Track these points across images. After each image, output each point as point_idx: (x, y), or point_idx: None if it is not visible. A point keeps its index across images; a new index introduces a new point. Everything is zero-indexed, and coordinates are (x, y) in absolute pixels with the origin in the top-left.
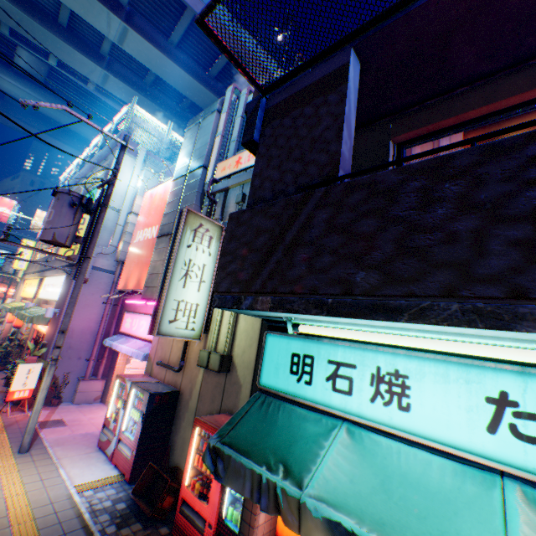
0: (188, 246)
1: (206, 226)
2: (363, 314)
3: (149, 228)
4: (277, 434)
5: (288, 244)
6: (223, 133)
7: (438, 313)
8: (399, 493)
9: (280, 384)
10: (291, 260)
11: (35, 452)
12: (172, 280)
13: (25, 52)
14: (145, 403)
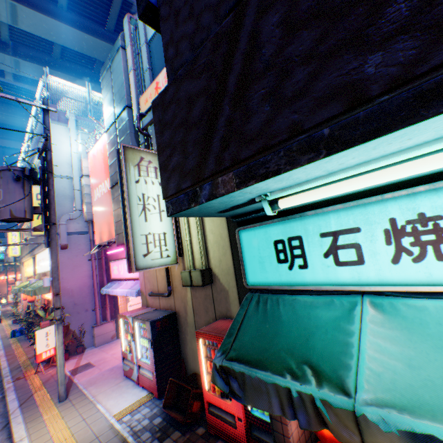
0: (137, 182)
1: (147, 159)
2: (398, 121)
3: (102, 183)
4: (286, 331)
5: (234, 92)
6: (134, 67)
7: None
8: None
9: (271, 278)
10: (245, 110)
11: (73, 397)
12: (133, 217)
13: None
14: (149, 331)
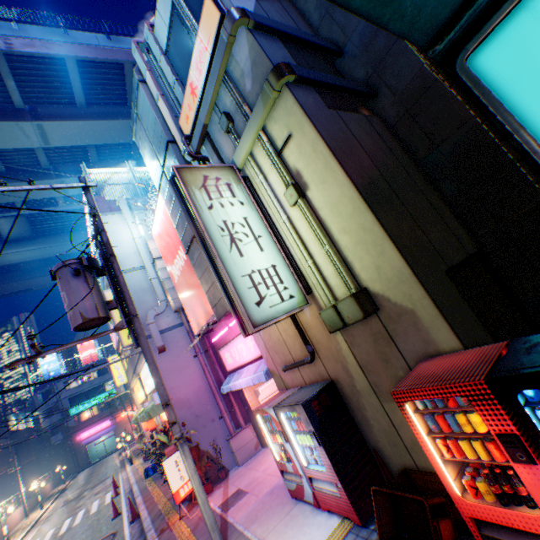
0: (209, 208)
1: (212, 176)
2: None
3: (176, 257)
4: None
5: None
6: (160, 93)
7: None
8: None
9: None
10: None
11: None
12: (221, 255)
13: (2, 220)
14: (305, 420)
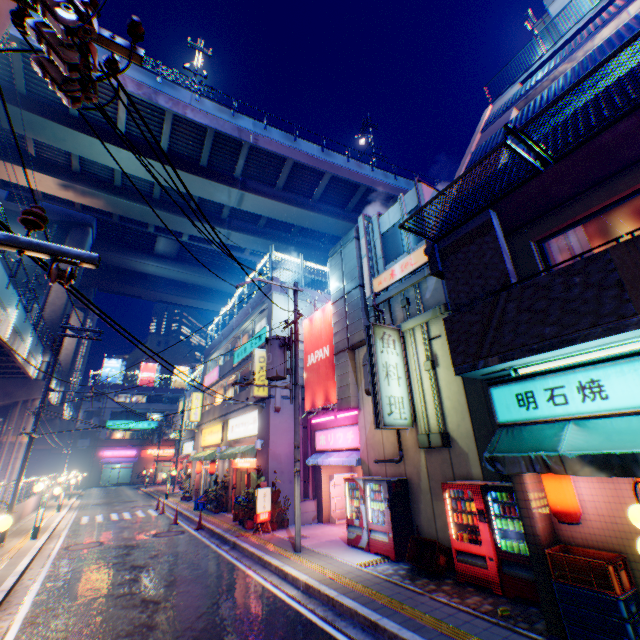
0: (381, 352)
1: (387, 333)
2: (555, 347)
3: (319, 349)
4: (526, 442)
5: (495, 326)
6: (367, 255)
7: (592, 335)
8: (616, 438)
9: (514, 416)
10: (501, 334)
11: (306, 551)
12: (379, 381)
13: (163, 238)
14: (384, 490)
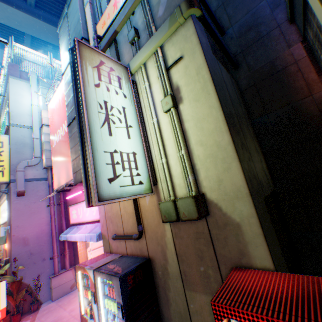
0: (96, 86)
1: (108, 65)
2: None
3: (60, 128)
4: None
5: None
6: (89, 0)
7: None
8: None
9: None
10: None
11: None
12: (91, 127)
13: None
14: (117, 292)
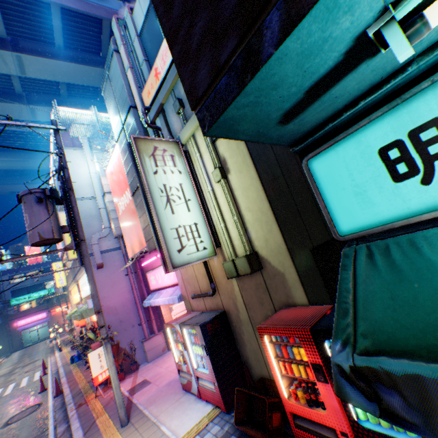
0: (155, 173)
1: (161, 147)
2: None
3: (123, 195)
4: None
5: None
6: (130, 65)
7: None
8: None
9: (386, 212)
10: None
11: (135, 420)
12: (158, 211)
13: None
14: (200, 337)
